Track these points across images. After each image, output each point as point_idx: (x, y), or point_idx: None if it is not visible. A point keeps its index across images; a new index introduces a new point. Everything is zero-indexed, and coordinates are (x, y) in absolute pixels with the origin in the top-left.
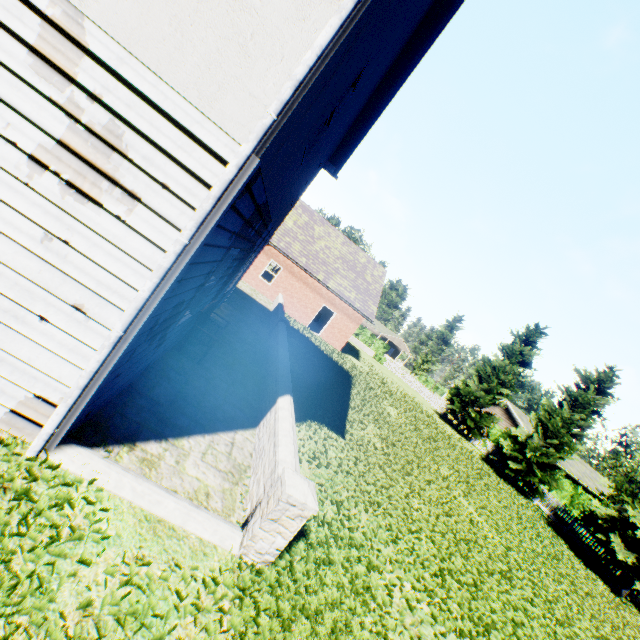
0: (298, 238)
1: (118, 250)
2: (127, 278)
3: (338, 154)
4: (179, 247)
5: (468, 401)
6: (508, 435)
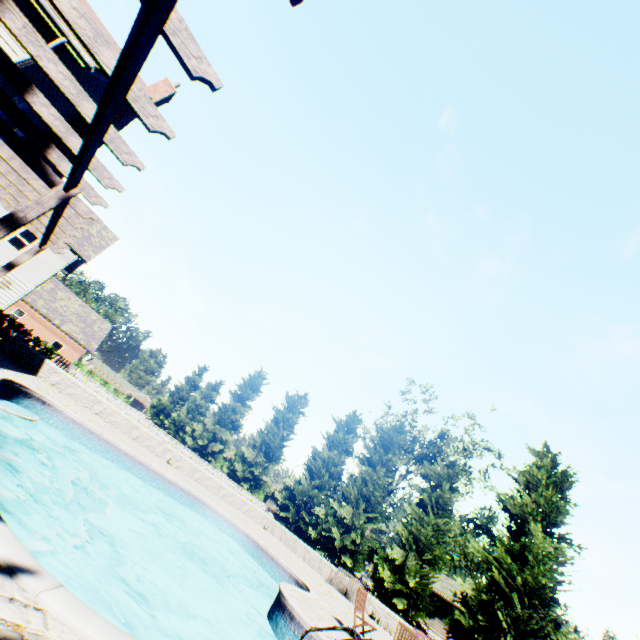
0: (44, 297)
1: (7, 296)
2: (7, 300)
3: (70, 269)
4: (19, 297)
5: (161, 410)
6: (173, 419)
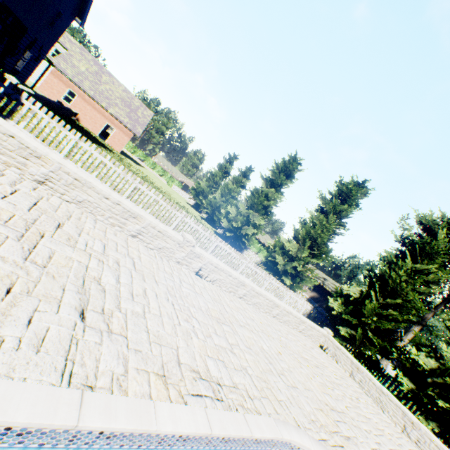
0: (89, 79)
1: None
2: None
3: (81, 14)
4: None
5: (200, 192)
6: (209, 201)
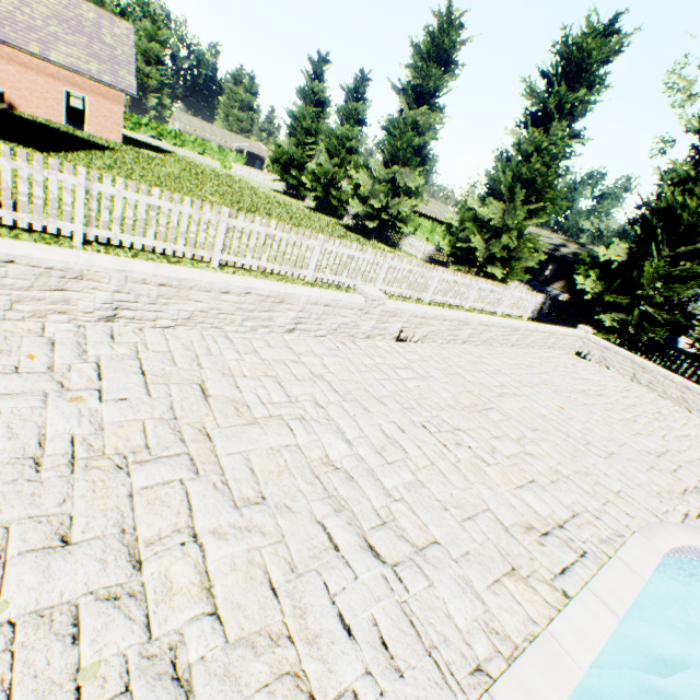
0: None
1: None
2: None
3: None
4: None
5: (288, 163)
6: (312, 174)
